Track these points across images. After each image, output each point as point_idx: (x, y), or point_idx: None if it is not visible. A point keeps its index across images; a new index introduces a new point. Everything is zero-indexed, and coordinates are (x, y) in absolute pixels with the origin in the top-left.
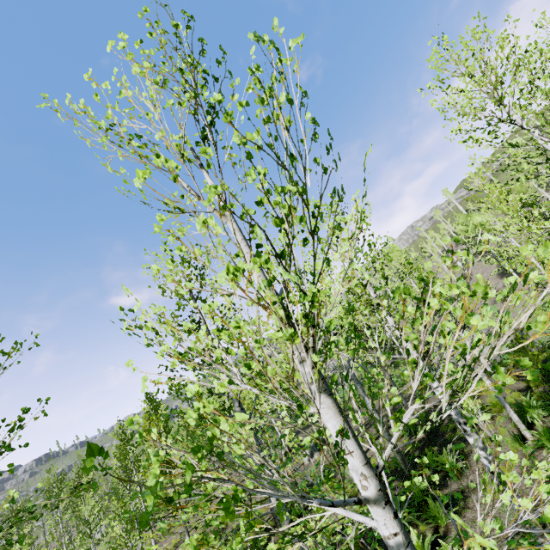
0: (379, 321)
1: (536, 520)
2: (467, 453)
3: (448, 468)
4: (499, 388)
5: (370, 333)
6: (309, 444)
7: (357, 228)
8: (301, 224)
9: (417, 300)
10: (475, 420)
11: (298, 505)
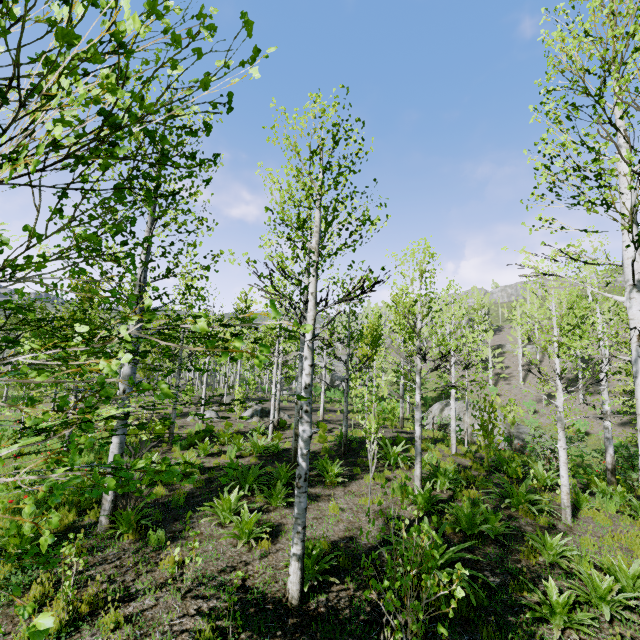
0: (282, 261)
1: (26, 367)
2: (358, 477)
3: (327, 476)
4: (10, 175)
5: (376, 343)
6: (256, 408)
7: (332, 145)
8: (285, 114)
9: (127, 112)
10: (367, 445)
11: (196, 437)
